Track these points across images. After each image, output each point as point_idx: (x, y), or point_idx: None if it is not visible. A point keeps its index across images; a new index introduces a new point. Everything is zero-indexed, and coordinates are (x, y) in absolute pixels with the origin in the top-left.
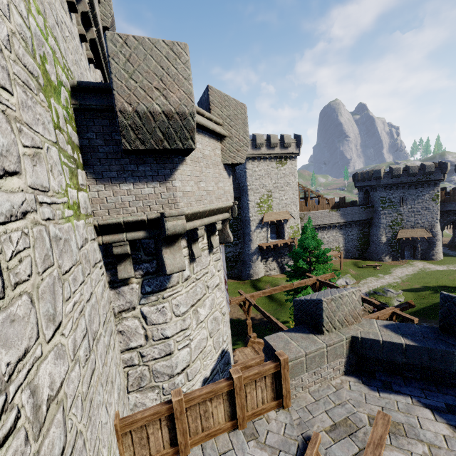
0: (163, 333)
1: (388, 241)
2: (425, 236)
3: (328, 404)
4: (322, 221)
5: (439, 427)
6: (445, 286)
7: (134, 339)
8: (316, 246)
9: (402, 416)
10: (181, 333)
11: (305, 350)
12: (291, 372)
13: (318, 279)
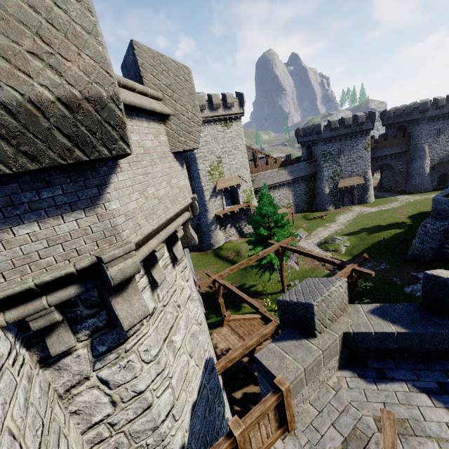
0: (135, 390)
1: (331, 192)
2: (360, 183)
3: (332, 413)
4: (272, 181)
5: (440, 414)
6: (379, 225)
7: (96, 412)
8: (274, 211)
9: (404, 409)
10: (157, 378)
11: (303, 366)
12: (292, 393)
13: (281, 245)
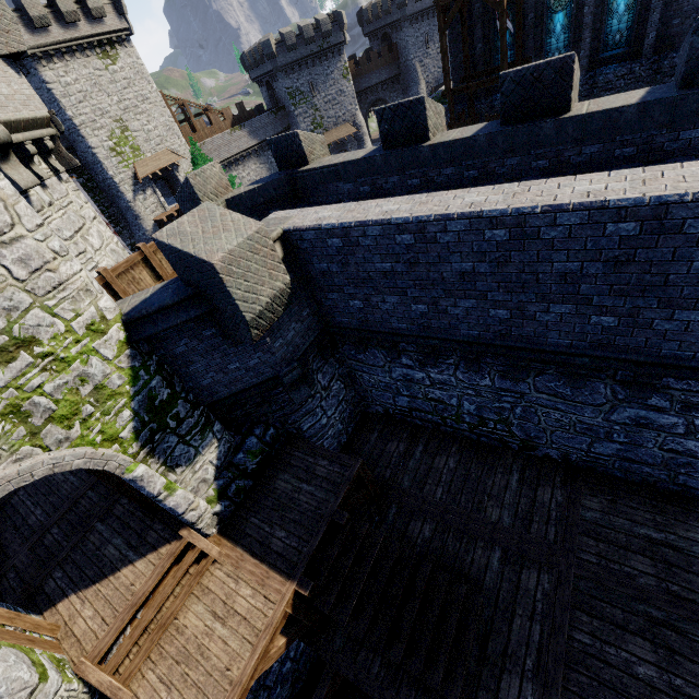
0: None
1: None
2: (352, 133)
3: None
4: (229, 151)
5: None
6: None
7: None
8: None
9: None
10: (81, 256)
11: None
12: None
13: None
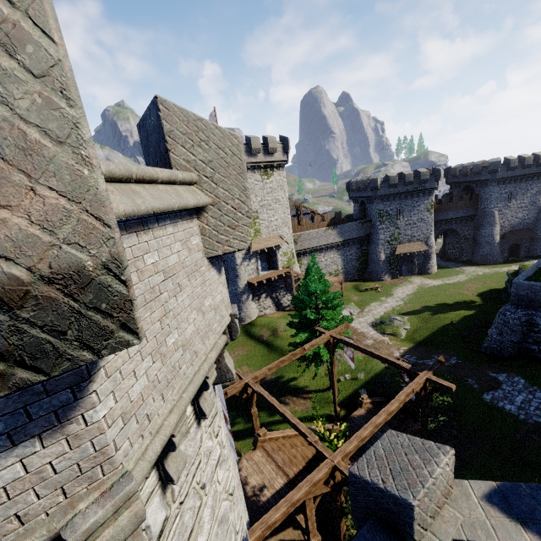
0: None
1: (387, 259)
2: (422, 250)
3: None
4: (318, 242)
5: None
6: (444, 303)
7: None
8: (324, 289)
9: None
10: None
11: None
12: None
13: (333, 336)
